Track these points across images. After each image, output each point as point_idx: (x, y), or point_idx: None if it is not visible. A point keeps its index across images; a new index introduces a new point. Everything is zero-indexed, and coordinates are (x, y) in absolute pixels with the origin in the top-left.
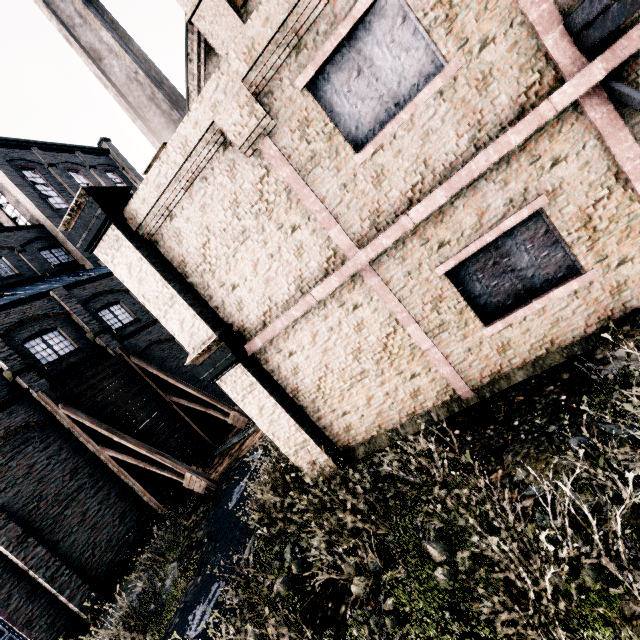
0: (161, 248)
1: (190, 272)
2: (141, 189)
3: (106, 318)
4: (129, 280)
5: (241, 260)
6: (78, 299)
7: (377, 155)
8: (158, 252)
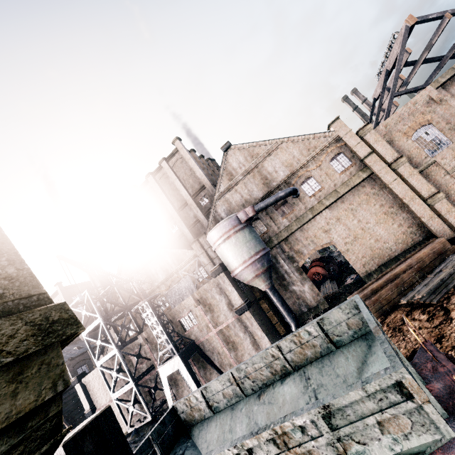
0: (87, 386)
1: (90, 392)
2: (85, 377)
3: (79, 371)
4: (79, 393)
5: (98, 393)
6: (72, 364)
7: (117, 384)
8: (86, 387)
